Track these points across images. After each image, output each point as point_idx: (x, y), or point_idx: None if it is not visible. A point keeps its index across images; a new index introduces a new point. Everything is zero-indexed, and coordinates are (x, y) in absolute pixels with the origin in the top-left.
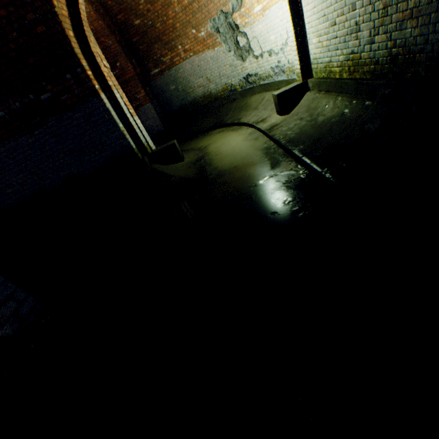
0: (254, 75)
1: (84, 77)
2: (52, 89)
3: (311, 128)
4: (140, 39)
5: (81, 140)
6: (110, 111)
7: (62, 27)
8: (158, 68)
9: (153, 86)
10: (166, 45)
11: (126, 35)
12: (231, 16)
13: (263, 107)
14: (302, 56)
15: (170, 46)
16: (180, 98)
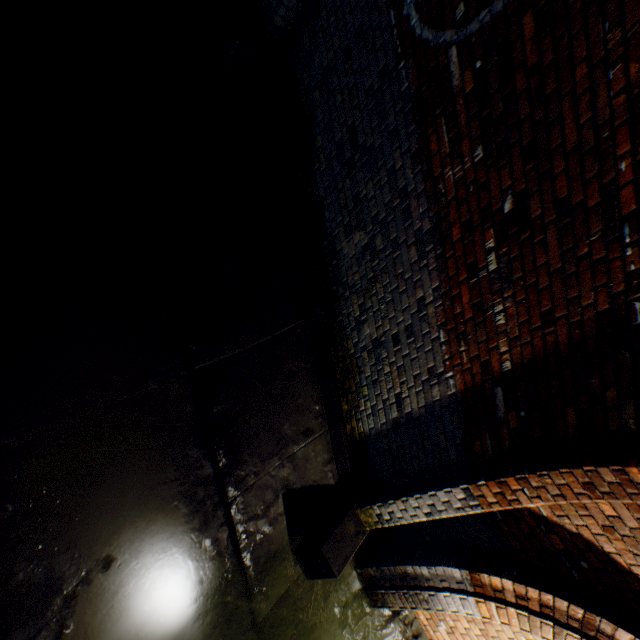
0: None
1: None
2: None
3: None
4: None
5: None
6: None
7: None
8: None
9: None
10: None
11: None
12: None
13: None
14: None
15: None
16: None
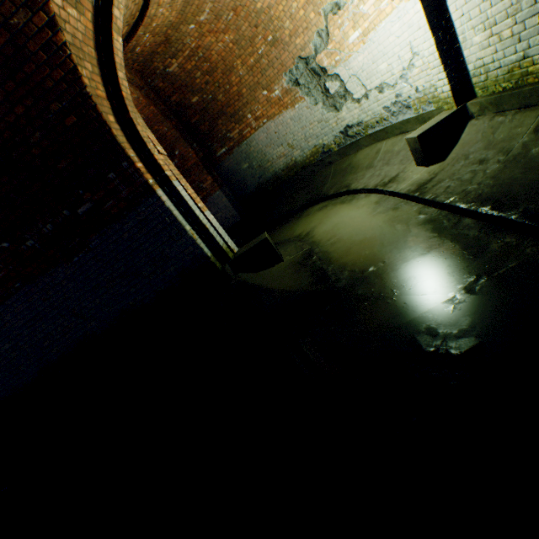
0: (357, 124)
1: (133, 172)
2: (91, 197)
3: (525, 171)
4: (199, 118)
5: (135, 259)
6: (172, 211)
7: (98, 111)
8: (224, 146)
9: (221, 169)
10: (232, 118)
11: (183, 117)
12: (314, 59)
13: (381, 162)
14: (451, 71)
15: (237, 118)
16: (255, 176)
